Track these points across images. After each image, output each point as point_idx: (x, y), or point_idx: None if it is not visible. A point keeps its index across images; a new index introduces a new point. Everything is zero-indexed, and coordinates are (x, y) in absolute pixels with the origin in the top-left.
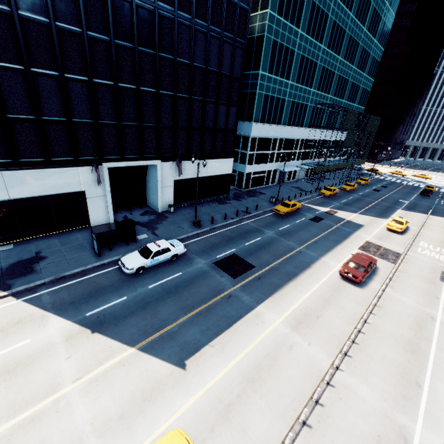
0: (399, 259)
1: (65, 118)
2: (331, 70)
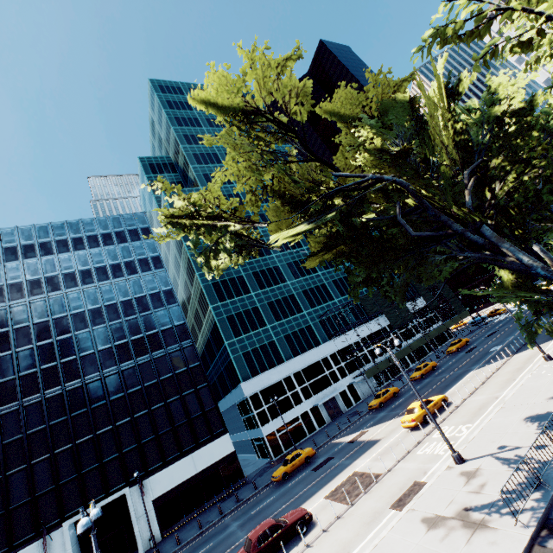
0: (364, 490)
1: (30, 497)
2: (317, 285)
